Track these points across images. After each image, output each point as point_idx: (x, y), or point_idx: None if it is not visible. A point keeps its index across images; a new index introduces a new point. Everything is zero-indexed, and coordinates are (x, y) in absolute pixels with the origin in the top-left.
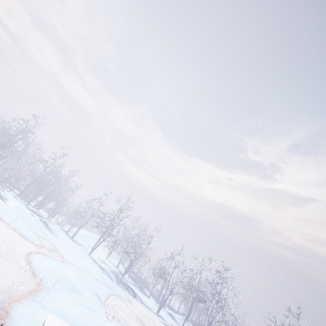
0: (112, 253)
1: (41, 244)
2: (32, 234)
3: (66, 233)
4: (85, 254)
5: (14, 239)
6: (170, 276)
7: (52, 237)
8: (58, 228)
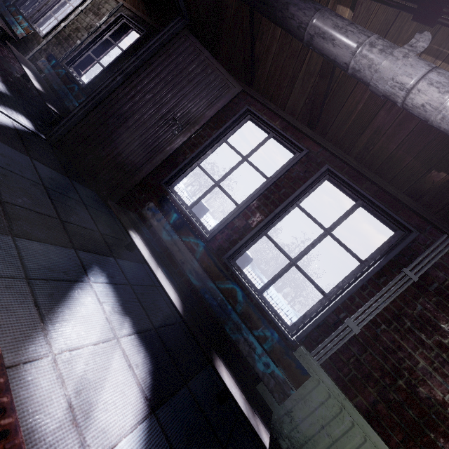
0: None
1: None
2: None
3: None
4: None
5: None
6: None
7: None
8: None
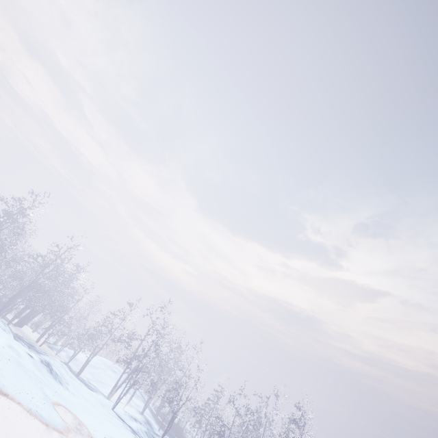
0: (132, 389)
1: (64, 425)
2: (48, 406)
3: (69, 369)
4: (108, 410)
5: (38, 436)
6: (229, 432)
7: (64, 392)
8: (61, 364)
